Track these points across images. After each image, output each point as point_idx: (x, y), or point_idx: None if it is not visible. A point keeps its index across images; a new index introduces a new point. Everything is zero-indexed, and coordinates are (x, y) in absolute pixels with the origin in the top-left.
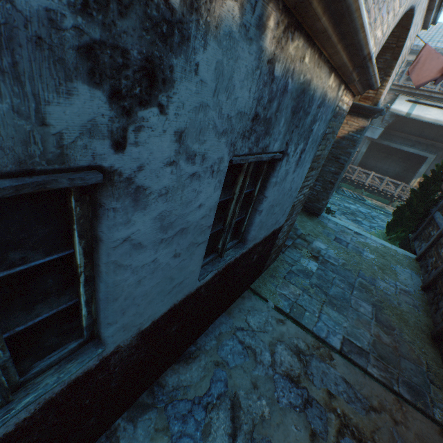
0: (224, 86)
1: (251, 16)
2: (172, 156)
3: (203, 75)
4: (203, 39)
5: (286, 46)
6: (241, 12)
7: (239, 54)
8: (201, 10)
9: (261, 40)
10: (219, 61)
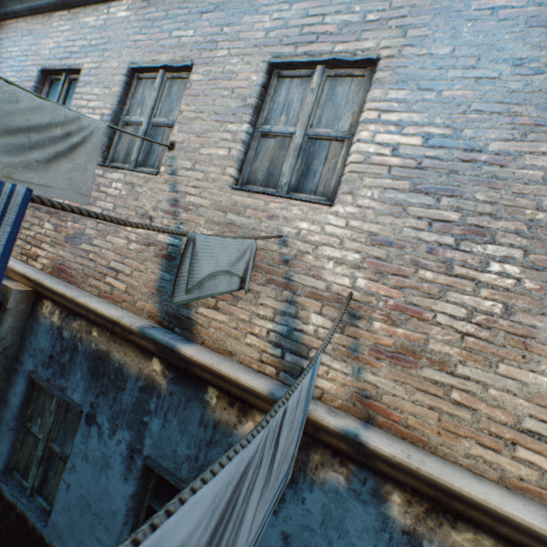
0: (334, 523)
1: (361, 485)
2: (277, 546)
3: (309, 506)
4: (310, 485)
5: (440, 528)
6: (347, 480)
7: (350, 506)
8: (308, 471)
9: (383, 506)
10: (326, 503)
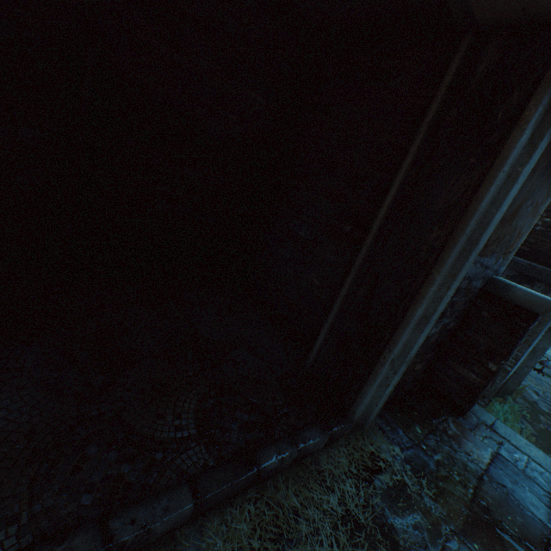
0: None
1: None
2: None
3: None
4: None
5: None
6: None
7: None
8: None
9: None
10: None
